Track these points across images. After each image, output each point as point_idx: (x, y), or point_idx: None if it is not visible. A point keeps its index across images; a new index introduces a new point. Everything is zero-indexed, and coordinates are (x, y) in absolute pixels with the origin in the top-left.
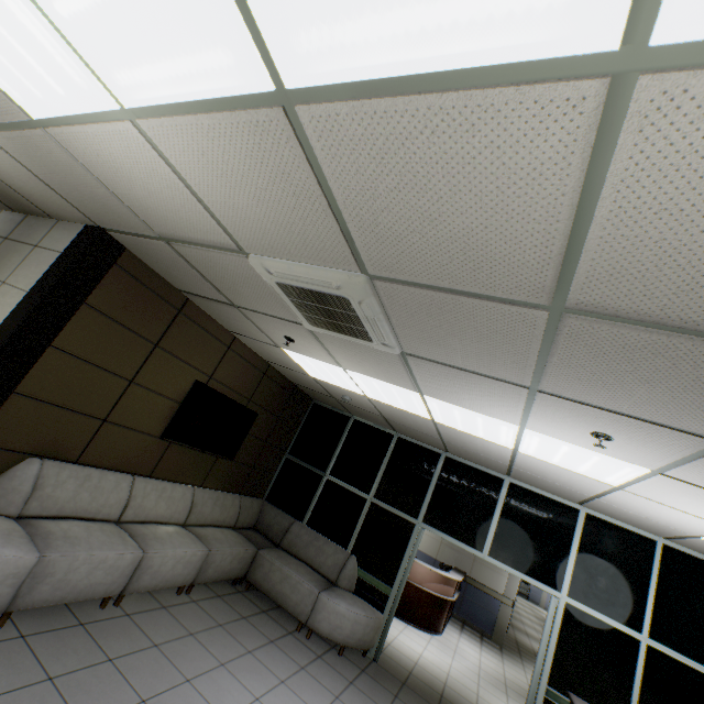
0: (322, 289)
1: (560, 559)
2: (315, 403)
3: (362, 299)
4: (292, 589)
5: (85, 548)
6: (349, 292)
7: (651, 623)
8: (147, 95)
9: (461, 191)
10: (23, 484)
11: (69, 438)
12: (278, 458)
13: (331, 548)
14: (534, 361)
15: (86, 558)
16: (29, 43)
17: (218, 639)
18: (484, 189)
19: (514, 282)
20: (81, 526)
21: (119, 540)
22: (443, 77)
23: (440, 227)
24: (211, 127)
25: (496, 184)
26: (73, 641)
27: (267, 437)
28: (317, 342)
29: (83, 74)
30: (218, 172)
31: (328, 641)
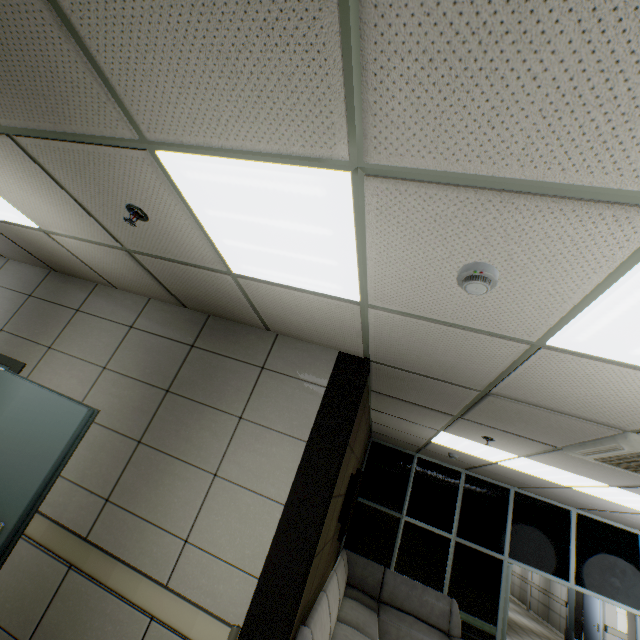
0: None
1: (634, 580)
2: (373, 441)
3: None
4: None
5: None
6: None
7: None
8: None
9: None
10: None
11: (310, 584)
12: None
13: (432, 595)
14: None
15: None
16: None
17: None
18: None
19: None
20: None
21: None
22: None
23: None
24: None
25: None
26: None
27: None
28: (537, 450)
29: None
30: None
31: None
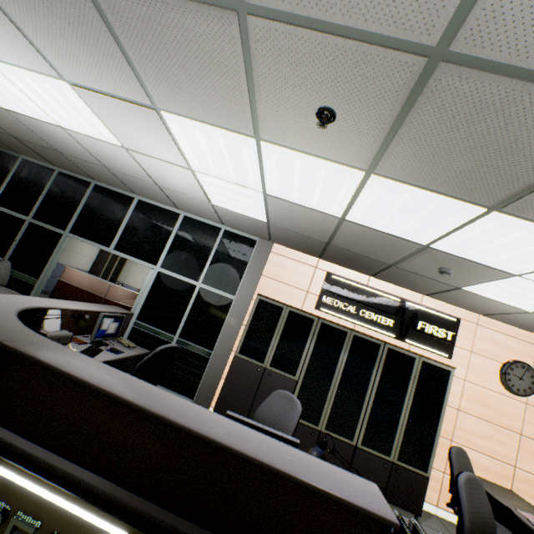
0: None
1: (162, 246)
2: None
3: None
4: None
5: None
6: None
7: (206, 275)
8: None
9: None
10: None
11: None
12: None
13: None
14: None
15: None
16: None
17: None
18: None
19: None
20: None
21: None
22: None
23: None
24: None
25: None
26: None
27: None
28: None
29: None
30: None
31: None
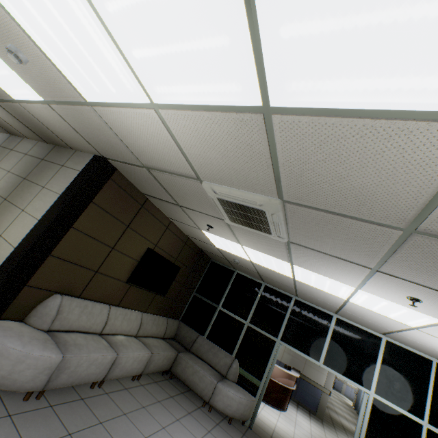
0: (248, 205)
1: (369, 369)
2: (212, 261)
3: (274, 212)
4: (199, 379)
5: (86, 351)
6: (267, 208)
7: (430, 414)
8: (173, 99)
9: (367, 166)
10: (51, 310)
11: (77, 282)
12: (189, 294)
13: (222, 354)
14: (381, 255)
15: (87, 358)
16: (105, 67)
17: (159, 411)
18: (384, 167)
19: (385, 214)
20: (82, 337)
21: (103, 346)
22: (379, 111)
23: (345, 182)
24: (209, 118)
25: (394, 165)
26: (79, 410)
27: (184, 282)
28: (229, 230)
29: (133, 84)
30: (202, 139)
31: (221, 414)
